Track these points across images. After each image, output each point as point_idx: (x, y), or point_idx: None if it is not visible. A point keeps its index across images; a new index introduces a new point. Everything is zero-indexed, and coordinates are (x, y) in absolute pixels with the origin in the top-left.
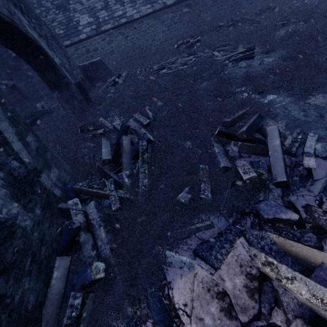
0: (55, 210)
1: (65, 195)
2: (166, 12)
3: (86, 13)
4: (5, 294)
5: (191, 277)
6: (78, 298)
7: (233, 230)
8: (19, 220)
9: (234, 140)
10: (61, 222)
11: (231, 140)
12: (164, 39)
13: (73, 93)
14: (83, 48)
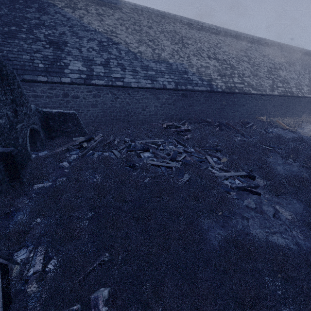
0: None
1: None
2: (164, 92)
3: (80, 61)
4: None
5: None
6: None
7: None
8: None
9: None
10: None
11: None
12: (155, 112)
13: None
14: (60, 90)
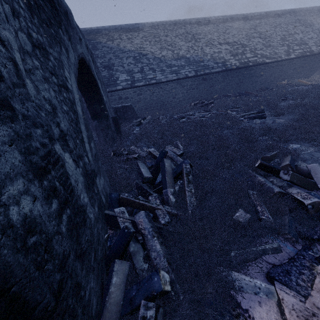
0: (103, 214)
1: (107, 205)
2: (187, 80)
3: (125, 73)
4: (81, 284)
5: (273, 305)
6: (151, 308)
7: (306, 256)
8: (88, 211)
9: (274, 174)
10: (106, 228)
11: (270, 174)
12: (183, 98)
13: (110, 124)
14: (116, 96)
